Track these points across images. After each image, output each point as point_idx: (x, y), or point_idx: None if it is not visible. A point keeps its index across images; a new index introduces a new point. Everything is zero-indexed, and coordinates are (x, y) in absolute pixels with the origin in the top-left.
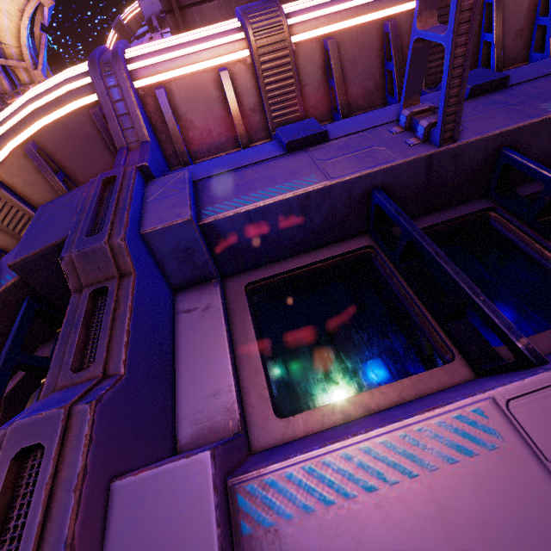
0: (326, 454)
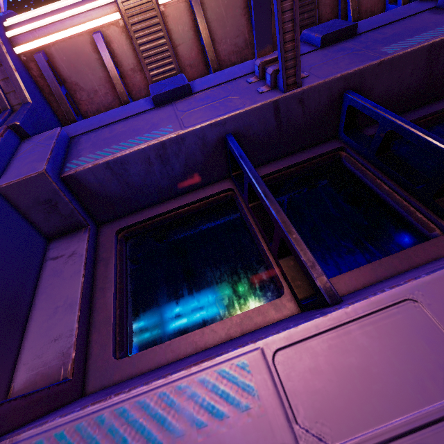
0: (82, 417)
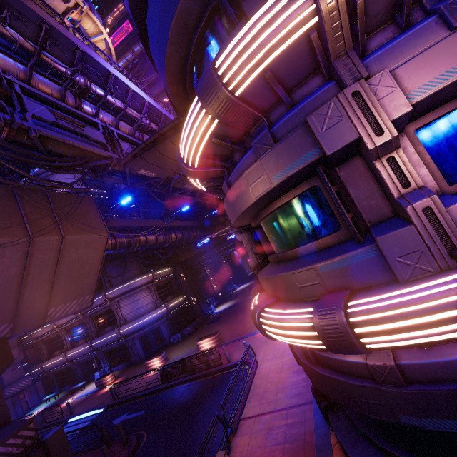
0: None
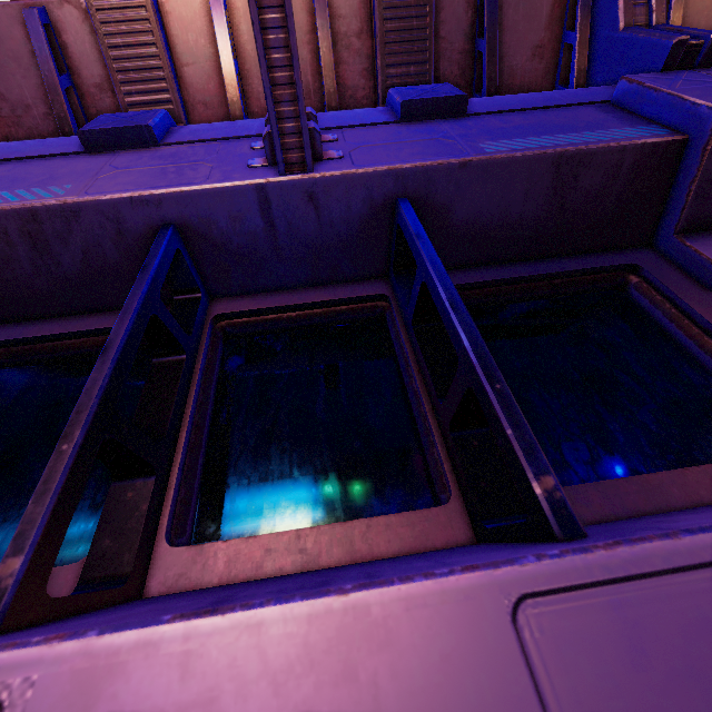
0: None
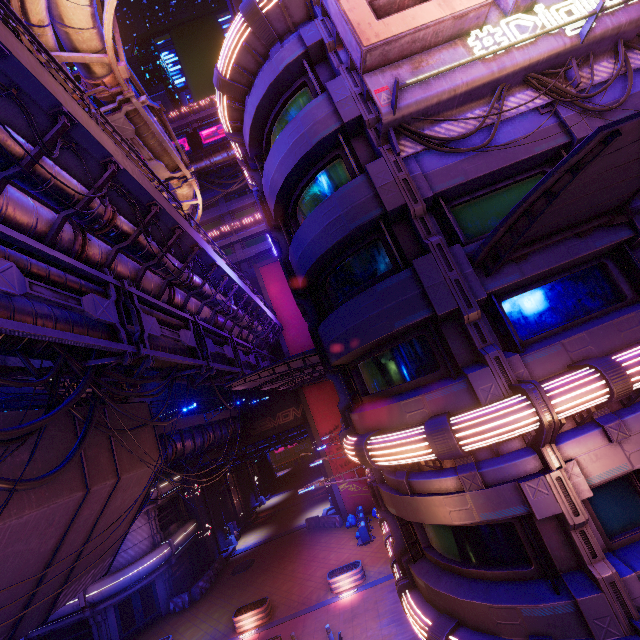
0: None
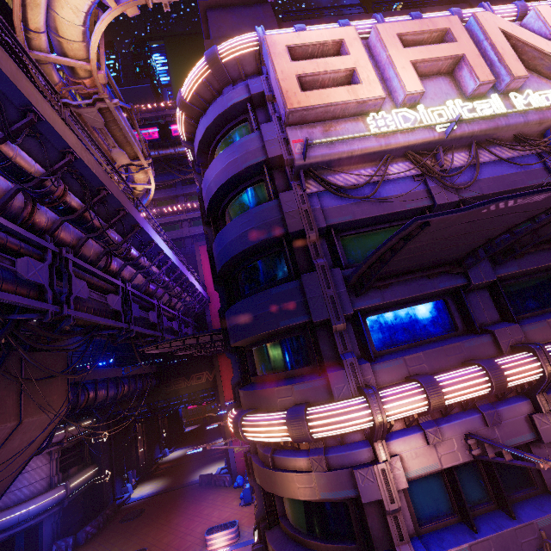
0: None
